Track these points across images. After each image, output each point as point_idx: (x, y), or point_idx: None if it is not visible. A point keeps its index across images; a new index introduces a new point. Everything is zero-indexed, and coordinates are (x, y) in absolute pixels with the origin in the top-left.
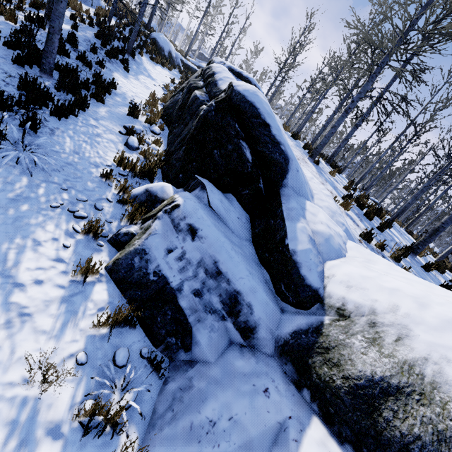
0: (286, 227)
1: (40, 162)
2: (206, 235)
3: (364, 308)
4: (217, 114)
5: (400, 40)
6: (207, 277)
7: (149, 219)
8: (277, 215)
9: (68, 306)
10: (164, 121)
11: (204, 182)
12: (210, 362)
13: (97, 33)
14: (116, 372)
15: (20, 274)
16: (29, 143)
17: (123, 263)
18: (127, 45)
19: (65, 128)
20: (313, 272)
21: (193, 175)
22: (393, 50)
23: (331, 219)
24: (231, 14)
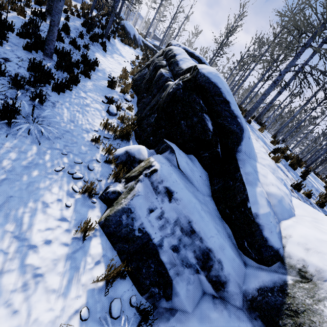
0: (247, 191)
1: (46, 131)
2: (181, 197)
3: (326, 273)
4: (185, 91)
5: (322, 26)
6: (182, 235)
7: (132, 180)
8: (237, 178)
9: (72, 263)
10: (133, 91)
11: (172, 146)
12: (188, 312)
13: (83, 23)
14: (112, 324)
15: (33, 236)
16: (37, 116)
17: (113, 219)
18: (104, 31)
19: (63, 101)
20: (274, 234)
21: (162, 139)
22: (317, 34)
23: (277, 179)
24: (179, 5)
